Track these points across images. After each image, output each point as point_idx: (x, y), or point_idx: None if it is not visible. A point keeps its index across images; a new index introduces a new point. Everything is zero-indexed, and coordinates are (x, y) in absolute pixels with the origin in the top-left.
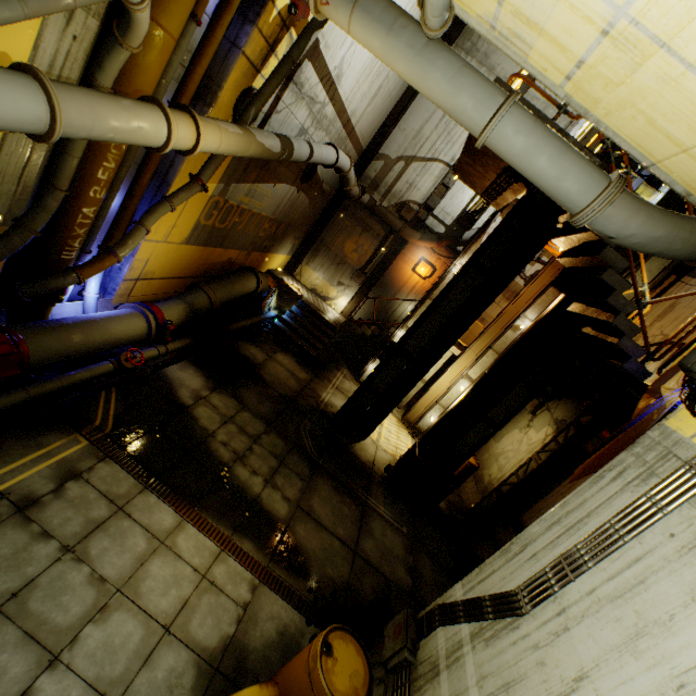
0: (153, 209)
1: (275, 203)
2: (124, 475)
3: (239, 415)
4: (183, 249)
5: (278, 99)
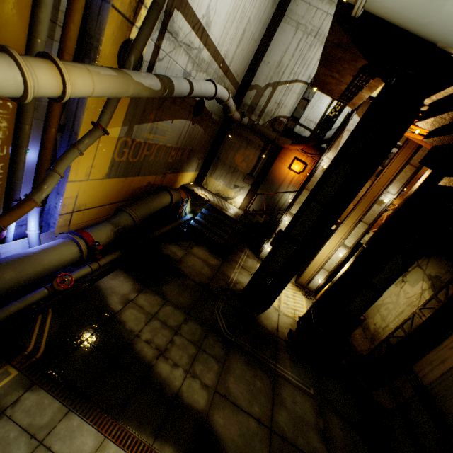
0: (63, 156)
1: (176, 135)
2: (49, 401)
3: (162, 310)
4: (106, 183)
5: (158, 48)
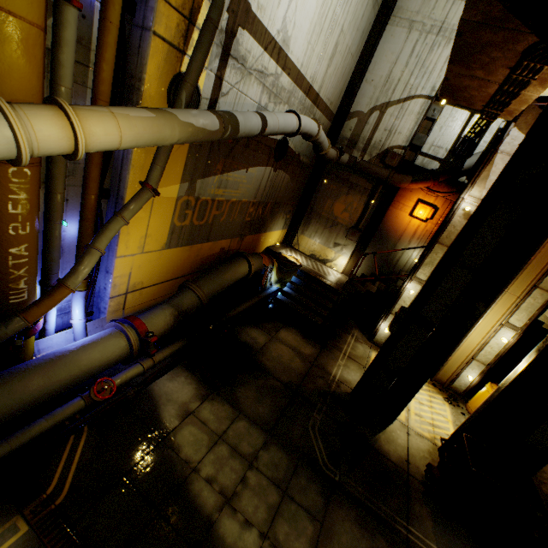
0: (104, 227)
1: (253, 187)
2: None
3: (232, 428)
4: (166, 254)
5: (220, 80)
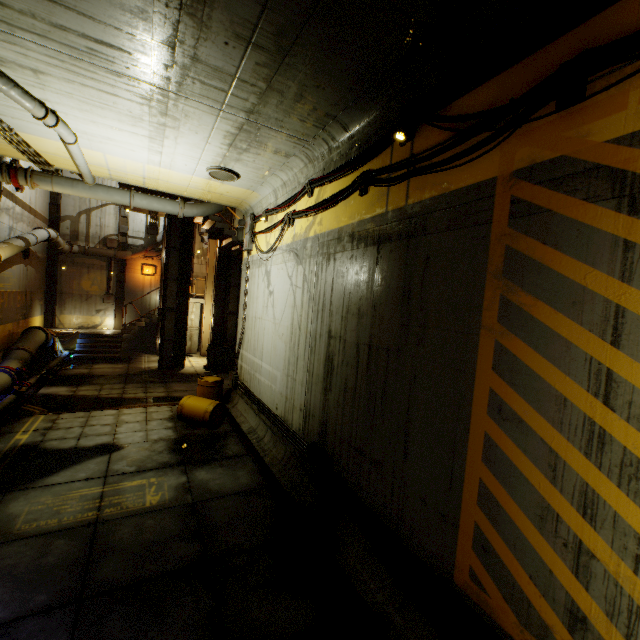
0: None
1: (17, 280)
2: (77, 413)
3: (105, 387)
4: None
5: None
